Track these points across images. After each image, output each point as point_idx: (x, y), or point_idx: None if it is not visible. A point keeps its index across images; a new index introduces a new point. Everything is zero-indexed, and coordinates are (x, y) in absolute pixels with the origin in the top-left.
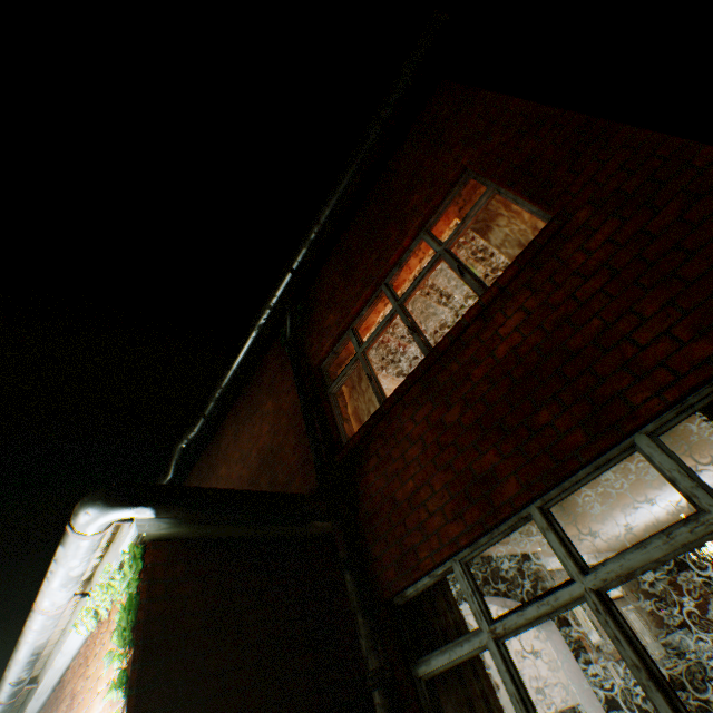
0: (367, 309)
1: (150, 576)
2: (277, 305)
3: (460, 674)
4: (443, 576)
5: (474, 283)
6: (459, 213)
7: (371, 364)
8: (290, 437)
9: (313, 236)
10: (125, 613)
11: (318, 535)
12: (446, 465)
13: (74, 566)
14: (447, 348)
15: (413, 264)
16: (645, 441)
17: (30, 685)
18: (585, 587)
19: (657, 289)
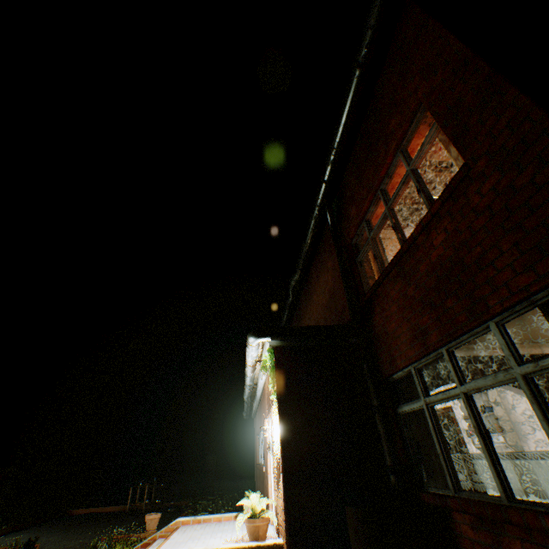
0: (371, 207)
1: (277, 360)
2: (321, 204)
3: (421, 415)
4: (408, 372)
5: (425, 202)
6: (427, 127)
7: (376, 247)
8: (340, 286)
9: (332, 158)
10: (271, 372)
11: (352, 344)
12: (408, 318)
13: (253, 354)
14: (406, 250)
15: (399, 171)
16: (493, 326)
17: (255, 386)
18: (460, 391)
19: (510, 234)
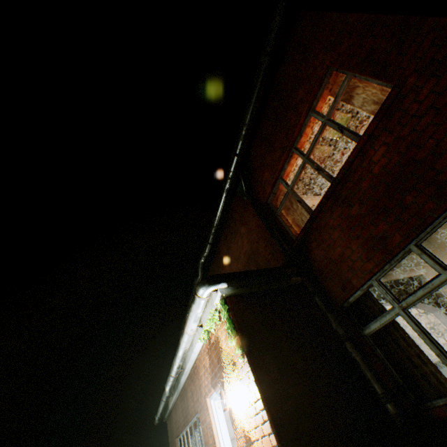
0: (286, 165)
1: (232, 310)
2: (233, 176)
3: (387, 331)
4: (367, 289)
5: (350, 135)
6: (329, 93)
7: (297, 194)
8: (260, 243)
9: (244, 133)
10: (229, 324)
11: (294, 284)
12: (356, 236)
13: (199, 312)
14: (342, 176)
15: (308, 131)
16: None
17: (181, 370)
18: (446, 276)
19: None
